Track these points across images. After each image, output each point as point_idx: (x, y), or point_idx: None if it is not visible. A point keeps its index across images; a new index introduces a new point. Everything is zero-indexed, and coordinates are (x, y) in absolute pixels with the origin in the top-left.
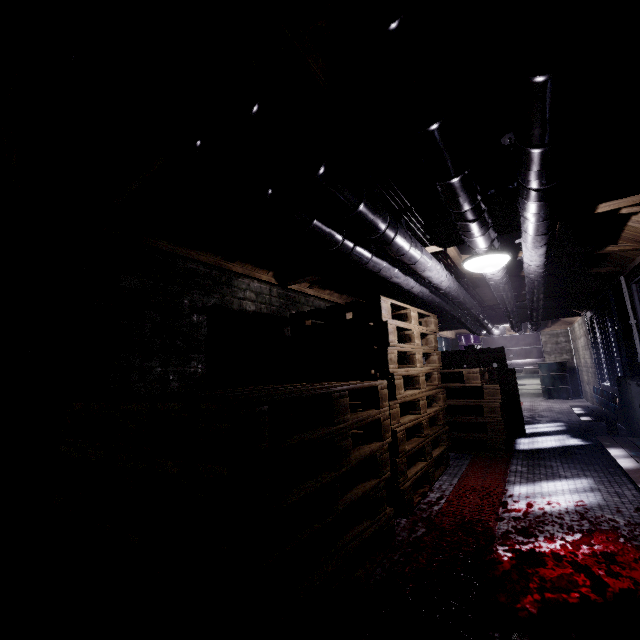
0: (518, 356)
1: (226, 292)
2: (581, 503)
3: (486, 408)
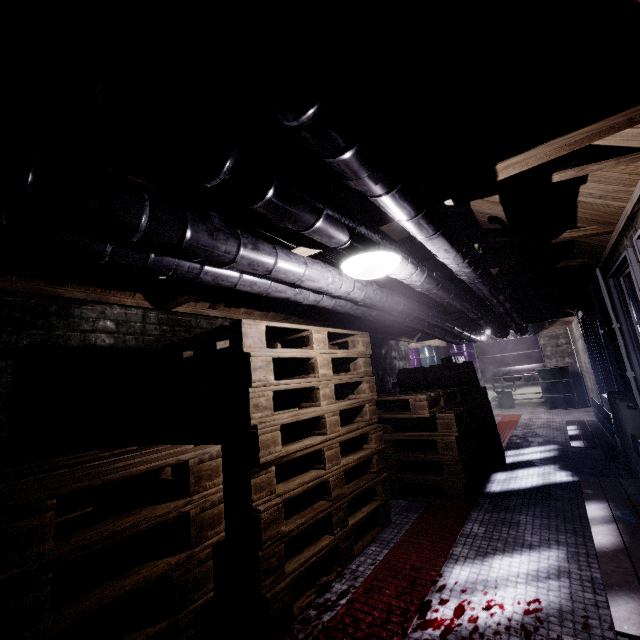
0: (516, 362)
1: (57, 325)
2: (535, 606)
3: (440, 444)
